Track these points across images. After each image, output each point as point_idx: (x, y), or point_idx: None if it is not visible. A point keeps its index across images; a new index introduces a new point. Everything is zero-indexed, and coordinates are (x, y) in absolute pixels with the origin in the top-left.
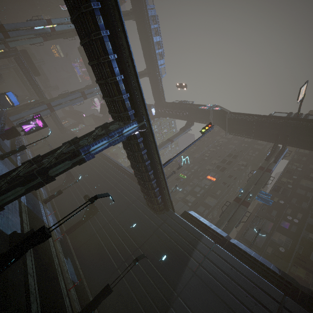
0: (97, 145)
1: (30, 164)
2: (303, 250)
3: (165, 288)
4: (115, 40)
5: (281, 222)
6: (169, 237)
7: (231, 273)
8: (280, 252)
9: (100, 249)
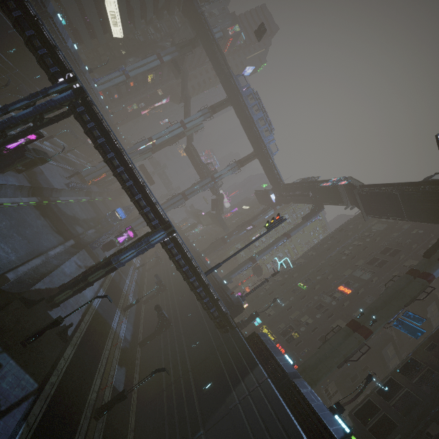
0: (125, 254)
1: (87, 272)
2: None
3: (194, 420)
4: (129, 171)
5: None
6: (223, 362)
7: (268, 420)
8: None
9: (159, 366)
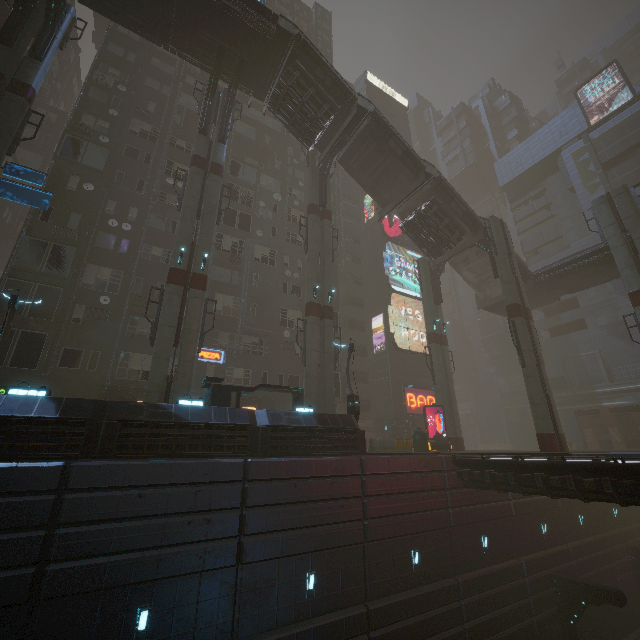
0: None
1: None
2: (144, 286)
3: None
4: None
5: (99, 239)
6: None
7: None
8: (103, 308)
9: None
